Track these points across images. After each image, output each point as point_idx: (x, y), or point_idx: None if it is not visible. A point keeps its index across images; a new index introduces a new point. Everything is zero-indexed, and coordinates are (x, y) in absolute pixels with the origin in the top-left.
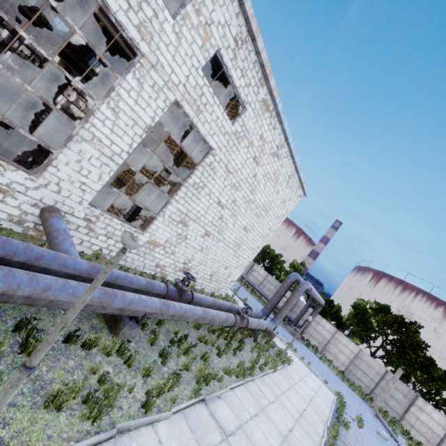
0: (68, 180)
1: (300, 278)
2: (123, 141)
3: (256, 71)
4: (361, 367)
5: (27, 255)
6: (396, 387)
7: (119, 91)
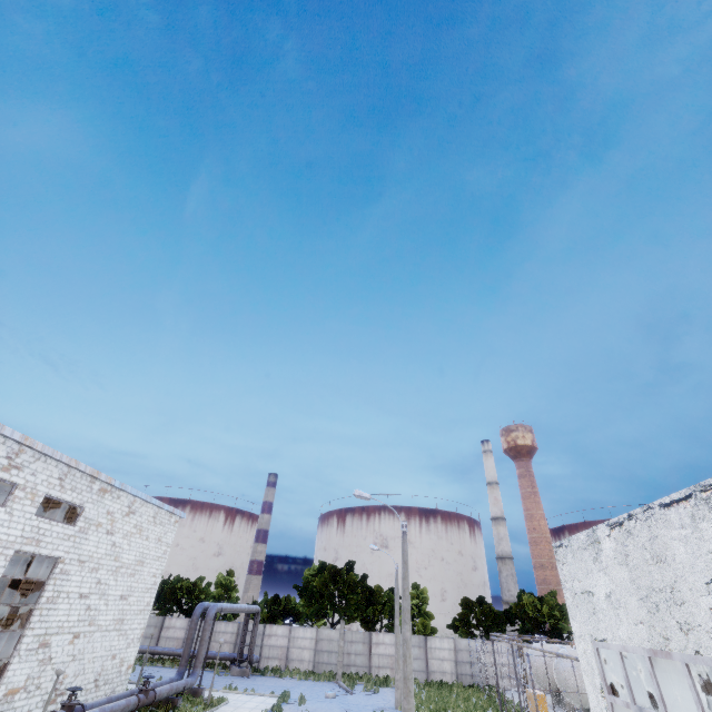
0: None
1: (209, 605)
2: None
3: (85, 480)
4: (325, 648)
5: None
6: (356, 640)
7: None
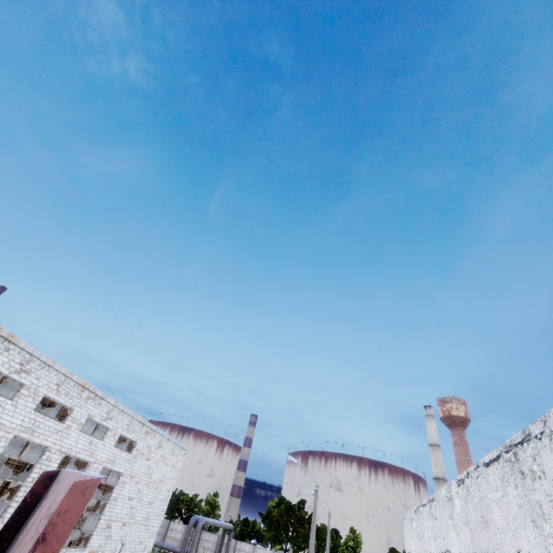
0: None
1: (199, 517)
2: None
3: (139, 425)
4: None
5: None
6: None
7: None
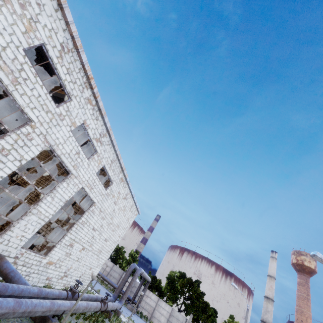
0: (15, 236)
1: (137, 266)
2: (52, 209)
3: (118, 169)
4: (173, 322)
5: (18, 291)
6: None
7: (58, 189)
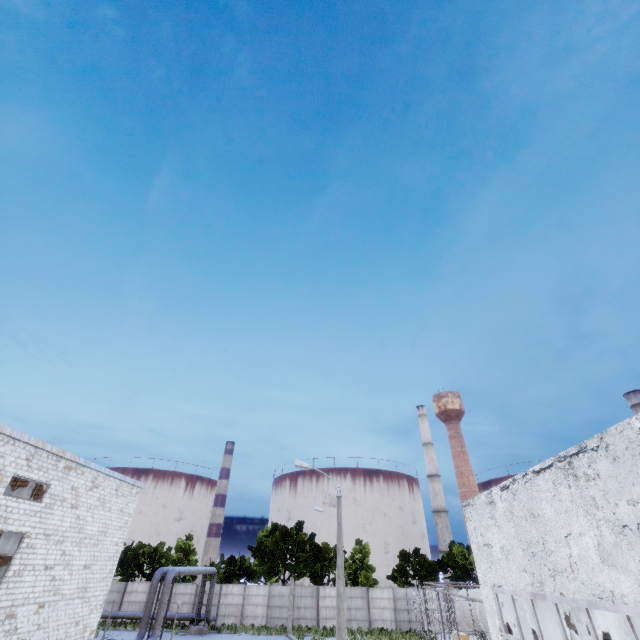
0: None
1: (168, 569)
2: None
3: (51, 459)
4: (277, 604)
5: None
6: (305, 594)
7: None
